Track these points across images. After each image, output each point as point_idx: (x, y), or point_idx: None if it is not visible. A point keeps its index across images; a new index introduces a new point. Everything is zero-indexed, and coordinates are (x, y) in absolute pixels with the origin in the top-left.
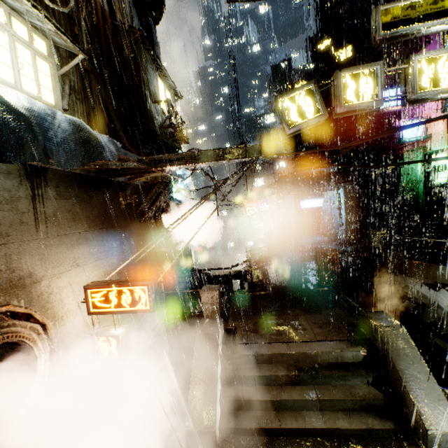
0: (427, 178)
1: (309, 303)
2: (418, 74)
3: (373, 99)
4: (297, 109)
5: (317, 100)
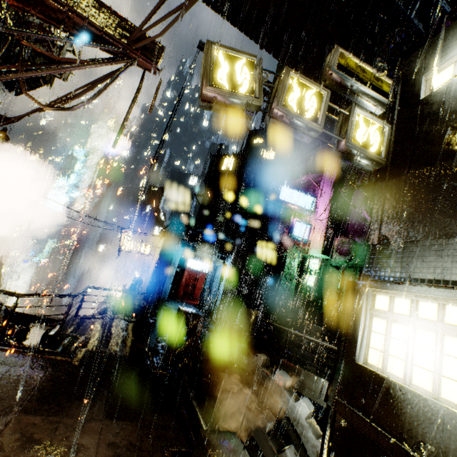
0: (297, 279)
1: (128, 394)
2: (355, 125)
3: (313, 120)
4: (230, 73)
5: (257, 79)
